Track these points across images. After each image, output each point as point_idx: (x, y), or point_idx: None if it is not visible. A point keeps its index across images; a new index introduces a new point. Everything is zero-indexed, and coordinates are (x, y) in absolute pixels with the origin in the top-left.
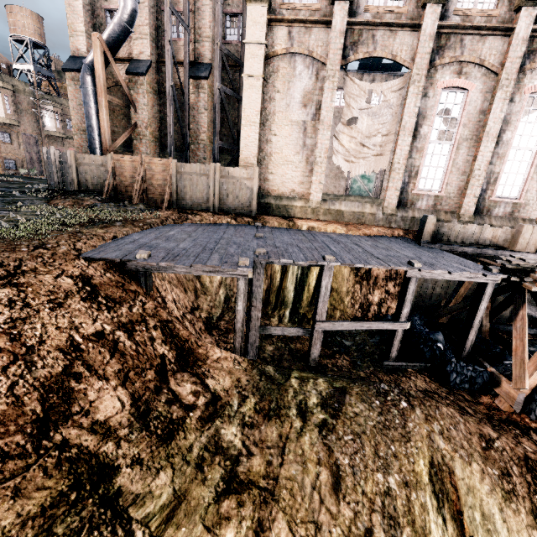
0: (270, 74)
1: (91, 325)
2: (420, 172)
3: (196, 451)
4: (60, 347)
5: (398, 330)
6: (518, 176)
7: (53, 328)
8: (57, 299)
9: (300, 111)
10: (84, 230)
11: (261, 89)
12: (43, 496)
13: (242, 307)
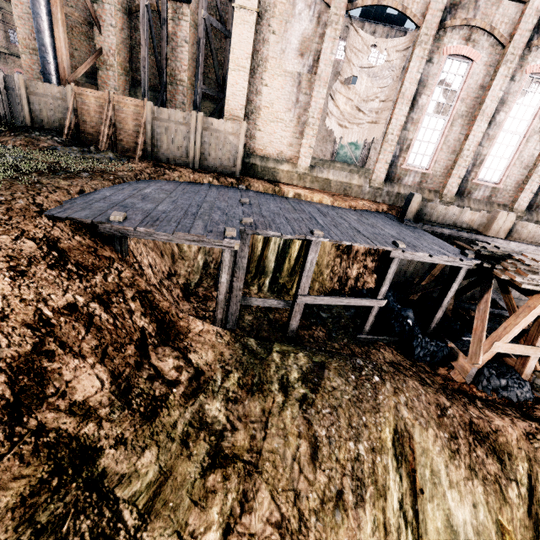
0: (266, 8)
1: (62, 297)
2: (412, 146)
3: (181, 427)
4: (27, 323)
5: (374, 306)
6: (502, 160)
7: (16, 301)
8: (18, 267)
9: (296, 60)
10: (44, 180)
11: (254, 26)
12: (21, 485)
13: (225, 279)
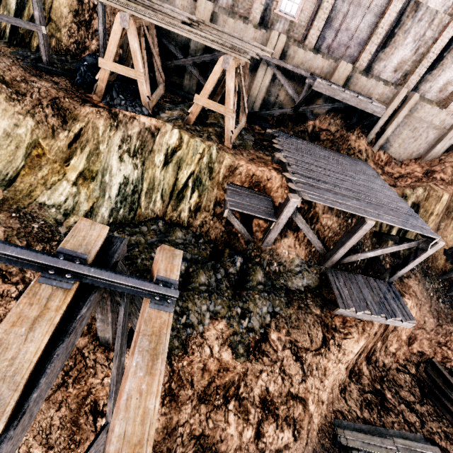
0: None
1: None
2: None
3: None
4: None
5: (38, 33)
6: None
7: None
8: None
9: None
10: None
11: None
12: None
13: None
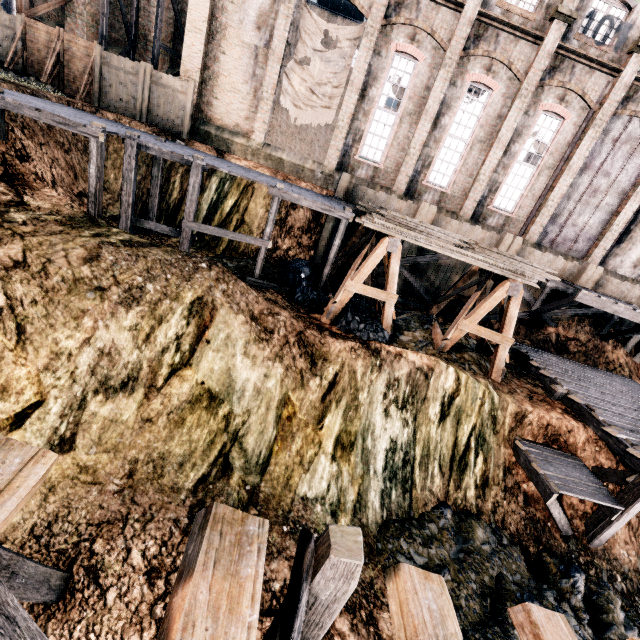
0: None
1: None
2: (364, 138)
3: None
4: None
5: (261, 248)
6: (450, 166)
7: None
8: None
9: (254, 33)
10: None
11: None
12: None
13: (95, 171)
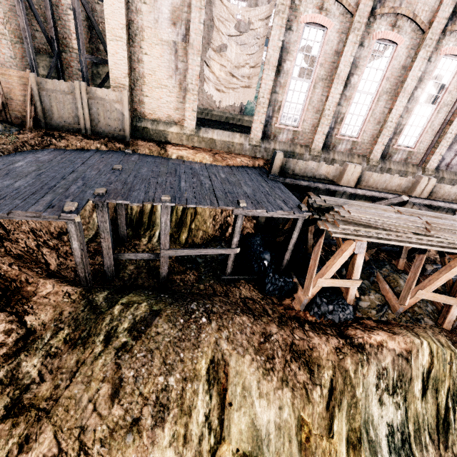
0: None
1: None
2: (282, 107)
3: None
4: None
5: (230, 254)
6: (359, 118)
7: None
8: None
9: (170, 29)
10: None
11: None
12: None
13: (77, 245)
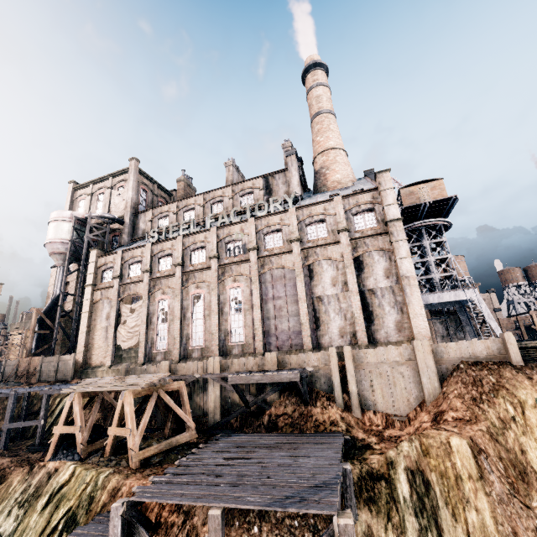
0: (95, 309)
1: None
2: (156, 340)
3: None
4: None
5: (39, 425)
6: (201, 333)
7: None
8: None
9: (106, 322)
10: None
11: (88, 316)
12: None
13: None
